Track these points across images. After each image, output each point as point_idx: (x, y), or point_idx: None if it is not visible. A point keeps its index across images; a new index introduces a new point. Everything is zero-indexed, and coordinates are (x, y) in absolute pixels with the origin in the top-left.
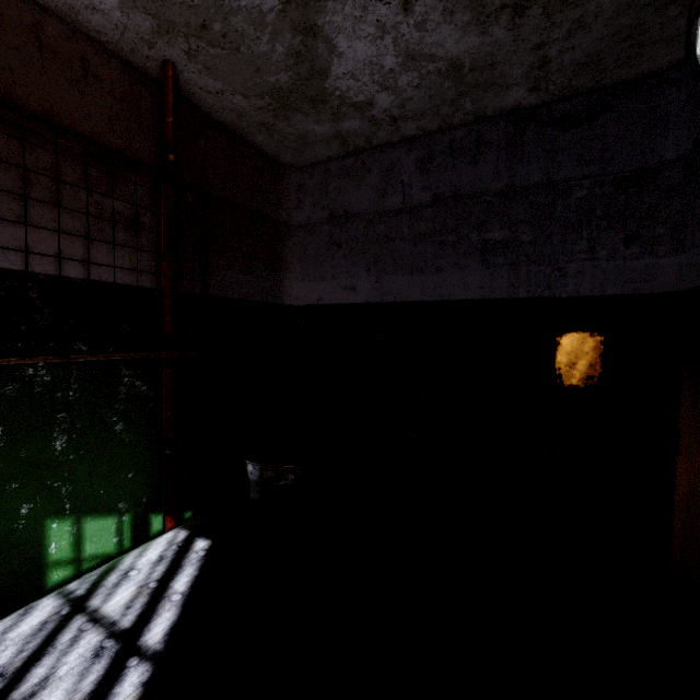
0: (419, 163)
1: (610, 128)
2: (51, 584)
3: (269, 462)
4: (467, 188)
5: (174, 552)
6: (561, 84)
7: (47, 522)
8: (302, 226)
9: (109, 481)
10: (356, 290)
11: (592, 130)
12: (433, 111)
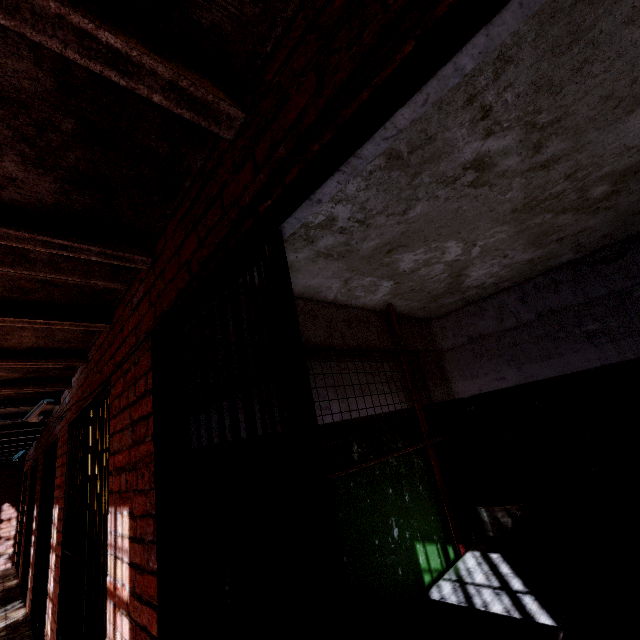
0: (518, 299)
1: (637, 258)
2: (426, 583)
3: (498, 505)
4: (558, 306)
5: (483, 560)
6: (592, 246)
7: (415, 543)
8: (450, 349)
9: (426, 521)
10: (504, 379)
11: (625, 261)
12: (518, 275)
